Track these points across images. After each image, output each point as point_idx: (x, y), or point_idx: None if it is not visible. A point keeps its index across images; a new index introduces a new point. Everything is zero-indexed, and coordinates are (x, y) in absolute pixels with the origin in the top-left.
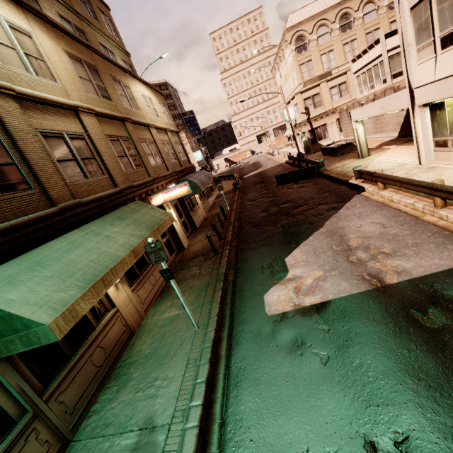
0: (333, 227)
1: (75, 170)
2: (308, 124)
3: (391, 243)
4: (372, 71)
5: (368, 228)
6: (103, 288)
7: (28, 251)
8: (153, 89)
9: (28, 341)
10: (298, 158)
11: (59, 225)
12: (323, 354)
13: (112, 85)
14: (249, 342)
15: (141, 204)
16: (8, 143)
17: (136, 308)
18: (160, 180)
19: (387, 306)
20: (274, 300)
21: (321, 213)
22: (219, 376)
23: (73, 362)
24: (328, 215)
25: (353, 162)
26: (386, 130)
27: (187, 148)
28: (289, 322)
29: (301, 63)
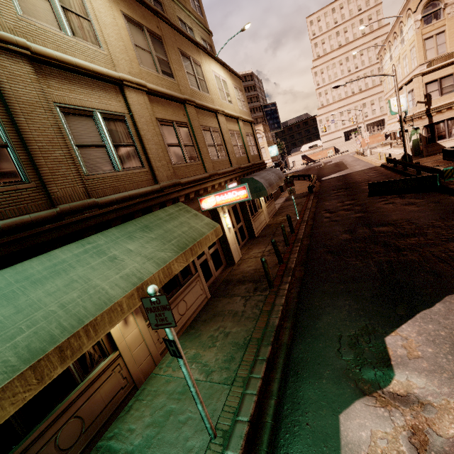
0: None
1: (101, 159)
2: (425, 118)
3: None
4: None
5: None
6: (57, 365)
7: None
8: (230, 71)
9: None
10: (404, 161)
11: (50, 235)
12: None
13: (178, 61)
14: None
15: (182, 209)
16: (3, 117)
17: (149, 349)
18: (217, 178)
19: None
20: (363, 442)
21: None
22: None
23: (22, 448)
24: None
25: None
26: None
27: (262, 142)
28: None
29: (426, 37)
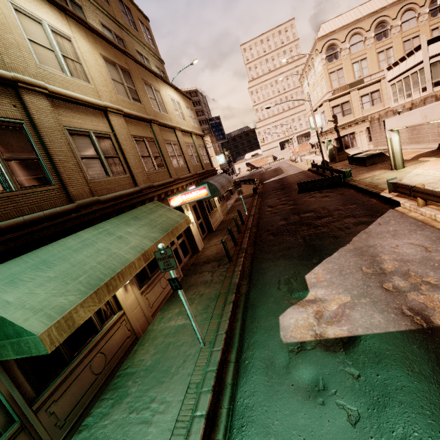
0: (362, 244)
1: (97, 167)
2: (335, 132)
3: (438, 271)
4: (410, 79)
5: (406, 250)
6: (106, 294)
7: (39, 247)
8: (182, 94)
9: (19, 349)
10: (322, 166)
11: (74, 222)
12: (351, 410)
13: (143, 89)
14: (259, 373)
15: (158, 205)
16: (34, 139)
17: (143, 311)
18: (180, 182)
19: (438, 356)
20: (291, 324)
21: (348, 227)
22: (221, 410)
23: (71, 368)
24: (355, 230)
25: (385, 173)
26: (423, 141)
27: (210, 151)
28: (308, 355)
29: (331, 71)
